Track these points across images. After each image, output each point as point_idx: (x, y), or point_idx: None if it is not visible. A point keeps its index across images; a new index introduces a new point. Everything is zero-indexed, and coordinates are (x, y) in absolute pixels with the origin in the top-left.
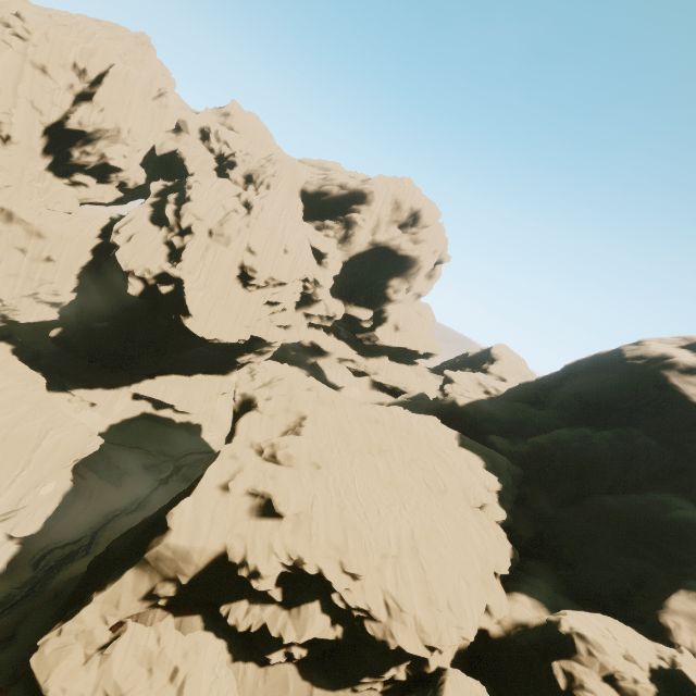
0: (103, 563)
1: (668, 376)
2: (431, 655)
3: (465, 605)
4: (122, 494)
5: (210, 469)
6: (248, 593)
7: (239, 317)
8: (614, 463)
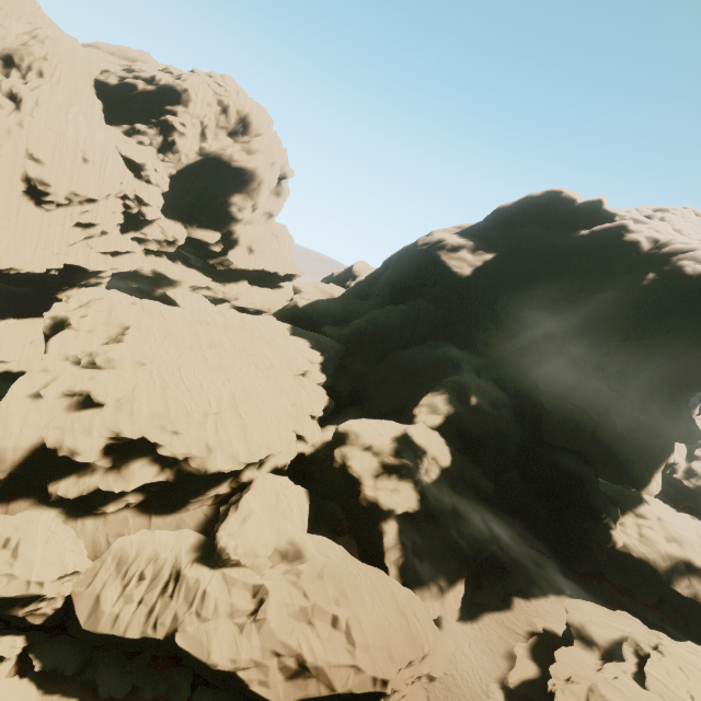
0: None
1: (440, 255)
2: (248, 470)
3: (275, 432)
4: None
5: (16, 384)
6: (76, 469)
7: (41, 242)
8: (406, 327)
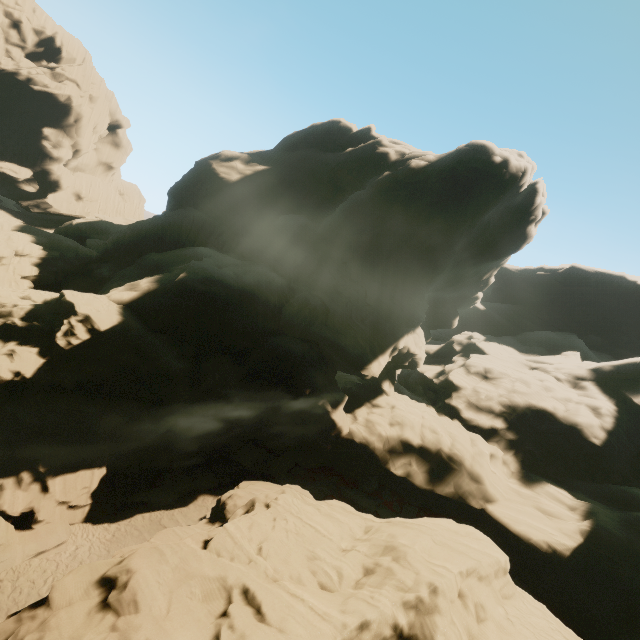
0: None
1: (212, 164)
2: None
3: None
4: None
5: None
6: None
7: None
8: (167, 231)
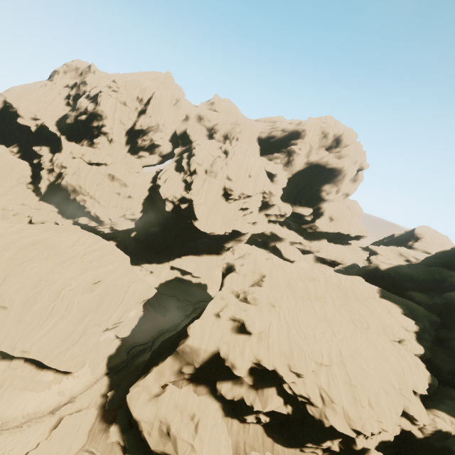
0: (157, 352)
1: None
2: (357, 437)
3: (384, 406)
4: (166, 321)
5: (209, 304)
6: (232, 377)
7: (224, 218)
8: None
